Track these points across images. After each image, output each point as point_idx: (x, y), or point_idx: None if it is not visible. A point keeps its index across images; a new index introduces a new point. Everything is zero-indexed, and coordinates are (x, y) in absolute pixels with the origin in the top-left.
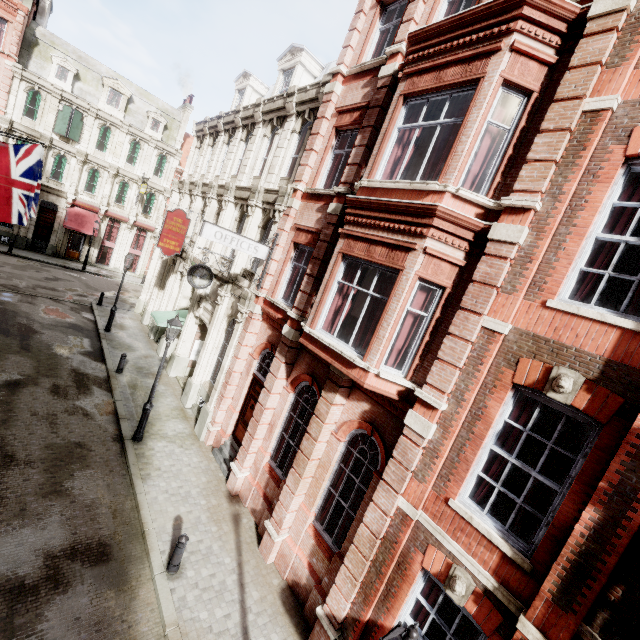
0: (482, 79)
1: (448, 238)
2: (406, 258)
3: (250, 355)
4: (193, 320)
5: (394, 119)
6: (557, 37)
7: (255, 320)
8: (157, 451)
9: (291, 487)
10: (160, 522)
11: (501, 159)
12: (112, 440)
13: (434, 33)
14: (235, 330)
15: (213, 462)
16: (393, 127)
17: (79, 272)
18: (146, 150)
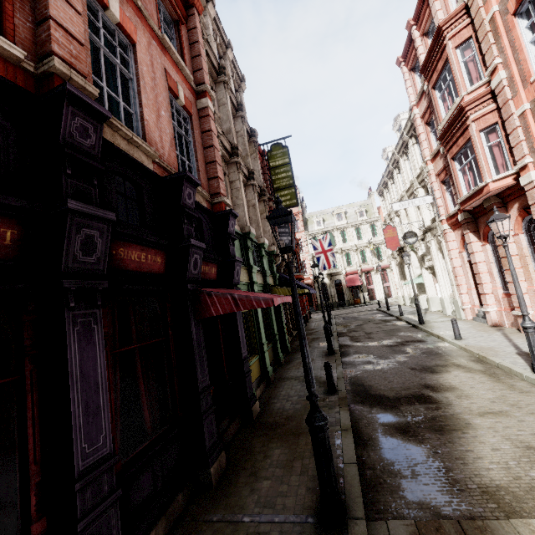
0: (447, 56)
1: (478, 107)
2: (468, 131)
3: (459, 253)
4: (426, 272)
5: (434, 98)
6: (464, 16)
7: (448, 233)
8: (435, 324)
9: (510, 280)
10: (445, 334)
11: (480, 63)
12: (409, 327)
13: (426, 63)
14: (442, 247)
15: (475, 322)
16: (436, 100)
17: (364, 306)
18: (363, 228)
